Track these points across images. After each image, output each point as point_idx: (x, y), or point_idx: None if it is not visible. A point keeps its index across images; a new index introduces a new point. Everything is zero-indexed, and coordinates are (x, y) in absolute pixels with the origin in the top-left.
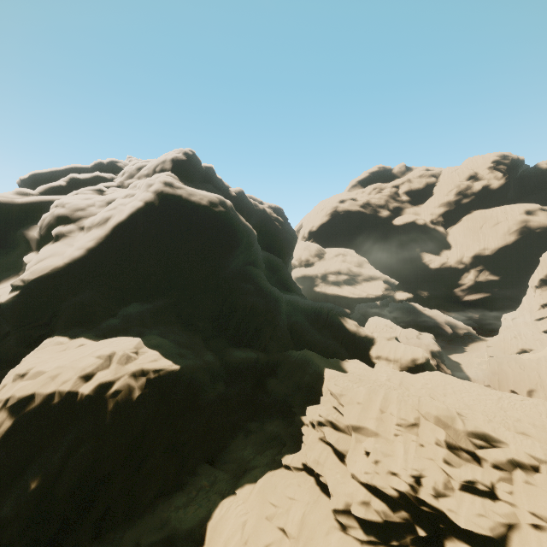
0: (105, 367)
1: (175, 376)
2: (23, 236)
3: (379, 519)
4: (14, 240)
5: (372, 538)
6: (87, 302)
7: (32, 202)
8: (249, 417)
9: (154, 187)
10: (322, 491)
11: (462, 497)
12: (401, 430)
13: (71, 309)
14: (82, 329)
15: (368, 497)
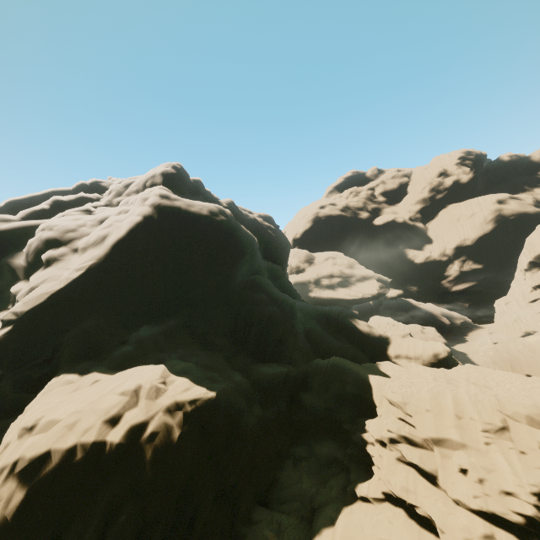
0: (133, 406)
1: (213, 405)
2: (7, 265)
3: None
4: None
5: None
6: (93, 331)
7: (14, 229)
8: (291, 441)
9: (150, 200)
10: (420, 525)
11: None
12: (490, 437)
13: (76, 341)
14: (92, 362)
15: (489, 528)
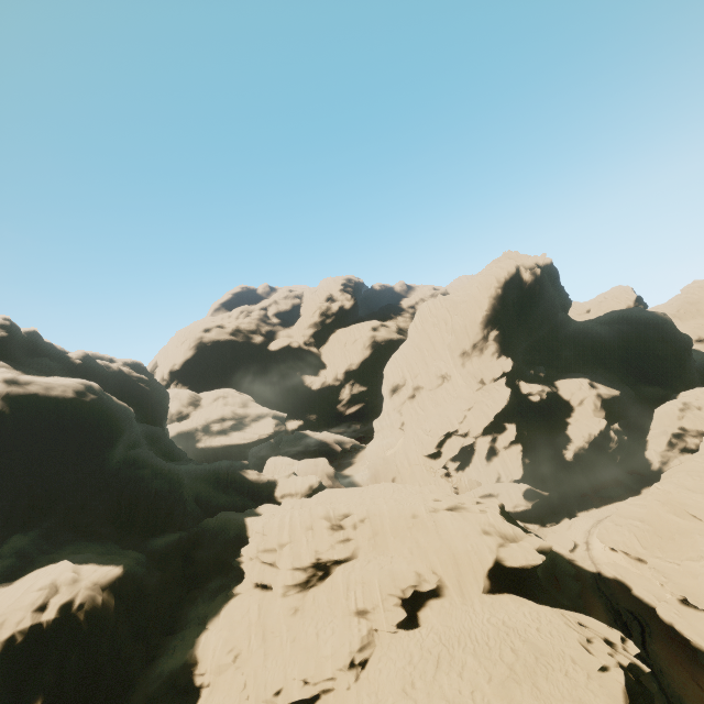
0: (55, 594)
1: (122, 575)
2: None
3: (300, 579)
4: None
5: (298, 590)
6: None
7: None
8: (188, 590)
9: None
10: (266, 589)
11: (335, 546)
12: (303, 531)
13: None
14: None
15: (292, 572)
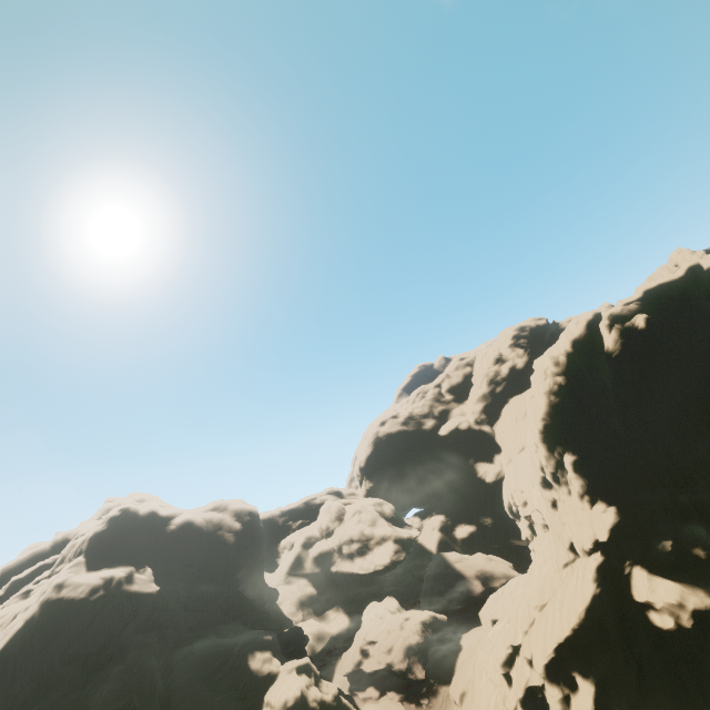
0: None
1: None
2: None
3: None
4: None
5: None
6: None
7: None
8: None
9: (43, 597)
10: None
11: None
12: None
13: None
14: None
15: None
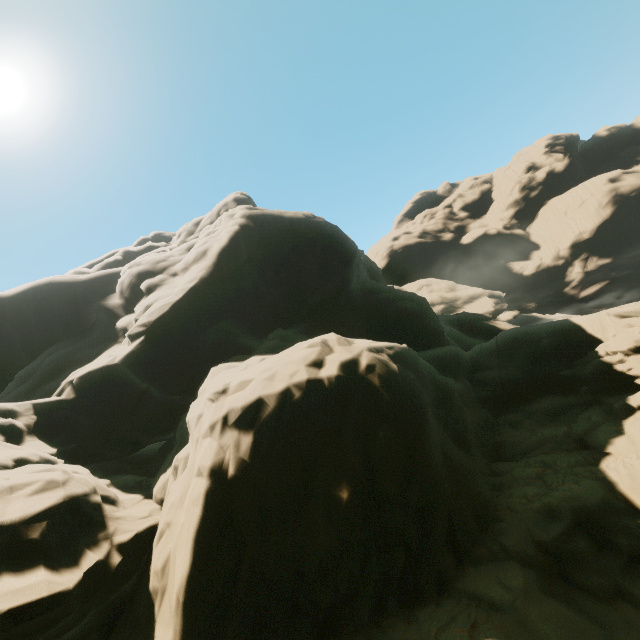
0: (329, 352)
1: (409, 355)
2: (102, 307)
3: None
4: (88, 323)
5: None
6: (228, 332)
7: (96, 278)
8: (493, 414)
9: (239, 213)
10: None
11: None
12: None
13: (216, 340)
14: (243, 355)
15: None
